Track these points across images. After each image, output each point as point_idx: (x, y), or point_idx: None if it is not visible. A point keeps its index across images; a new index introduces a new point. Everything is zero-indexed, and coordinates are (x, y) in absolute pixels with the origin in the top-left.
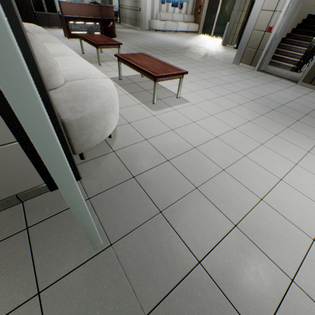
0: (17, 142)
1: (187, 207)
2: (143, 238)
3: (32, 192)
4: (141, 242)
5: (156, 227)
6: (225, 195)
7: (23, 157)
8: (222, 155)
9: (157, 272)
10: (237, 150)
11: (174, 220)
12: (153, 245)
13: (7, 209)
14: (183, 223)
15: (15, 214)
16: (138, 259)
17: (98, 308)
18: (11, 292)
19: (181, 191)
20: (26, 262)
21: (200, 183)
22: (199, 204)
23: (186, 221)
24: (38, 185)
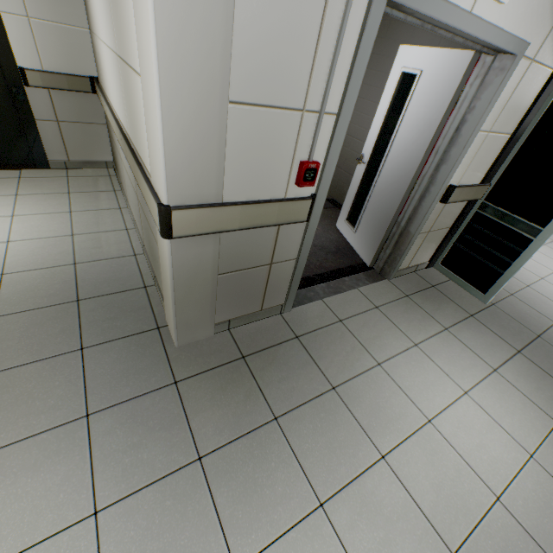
0: (449, 228)
1: (529, 296)
2: (511, 305)
3: (421, 266)
4: (511, 307)
5: (515, 301)
6: (552, 294)
7: (441, 238)
8: (534, 268)
9: (531, 321)
10: (546, 267)
11: (524, 301)
12: (520, 310)
13: (408, 274)
14: (531, 303)
15: (417, 278)
16: (515, 314)
17: (509, 328)
18: (456, 312)
19: (517, 285)
20: (450, 301)
21: (528, 284)
22: (536, 296)
23: (533, 303)
24: (425, 261)
